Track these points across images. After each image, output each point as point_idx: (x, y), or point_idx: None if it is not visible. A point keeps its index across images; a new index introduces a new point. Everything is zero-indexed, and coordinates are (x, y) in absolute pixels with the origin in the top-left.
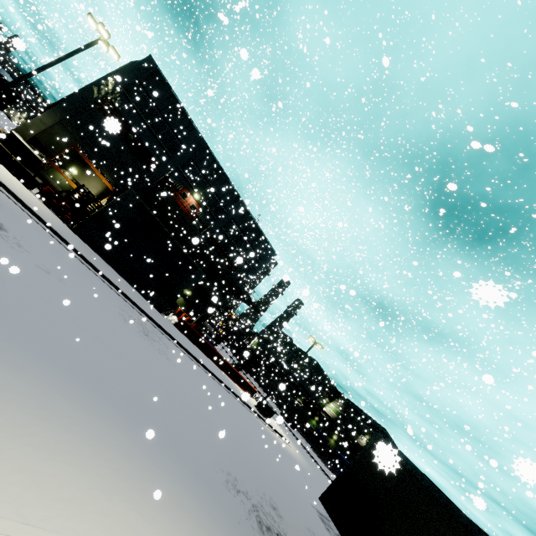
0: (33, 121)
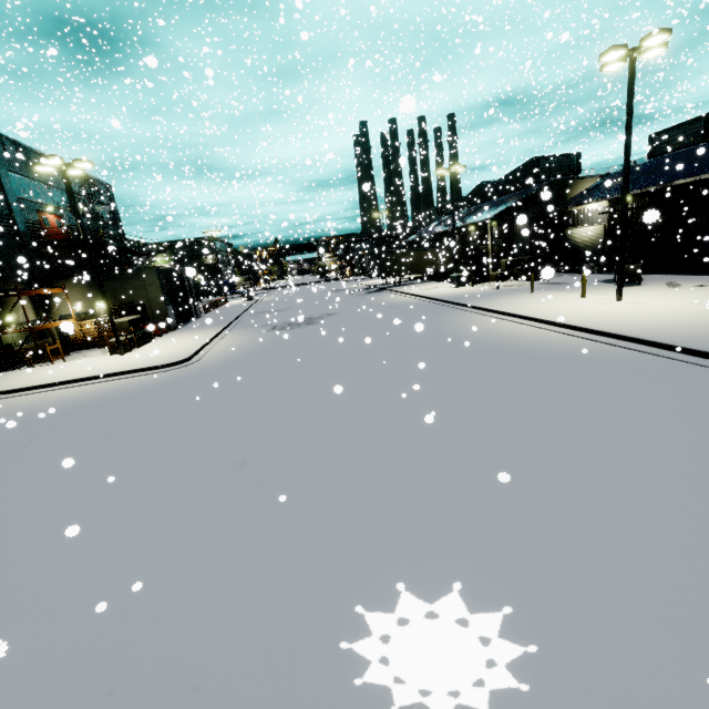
0: None
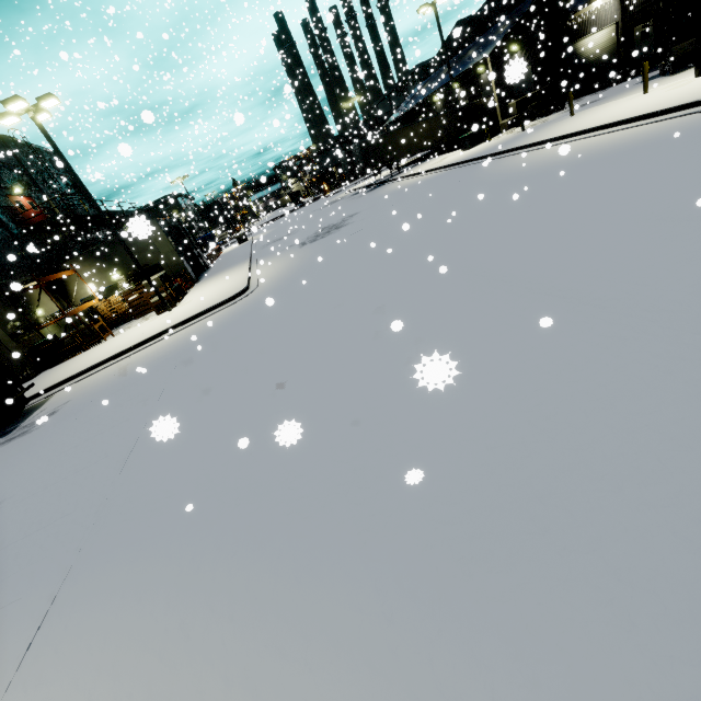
0: None
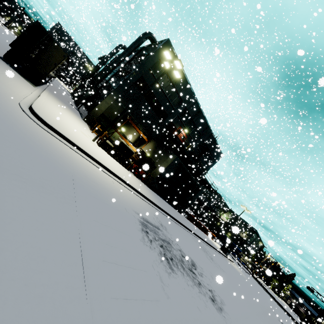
0: (102, 103)
